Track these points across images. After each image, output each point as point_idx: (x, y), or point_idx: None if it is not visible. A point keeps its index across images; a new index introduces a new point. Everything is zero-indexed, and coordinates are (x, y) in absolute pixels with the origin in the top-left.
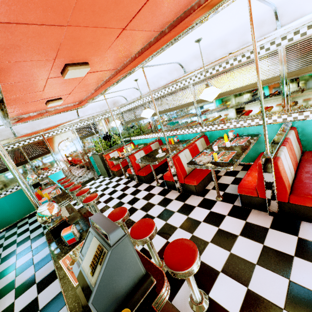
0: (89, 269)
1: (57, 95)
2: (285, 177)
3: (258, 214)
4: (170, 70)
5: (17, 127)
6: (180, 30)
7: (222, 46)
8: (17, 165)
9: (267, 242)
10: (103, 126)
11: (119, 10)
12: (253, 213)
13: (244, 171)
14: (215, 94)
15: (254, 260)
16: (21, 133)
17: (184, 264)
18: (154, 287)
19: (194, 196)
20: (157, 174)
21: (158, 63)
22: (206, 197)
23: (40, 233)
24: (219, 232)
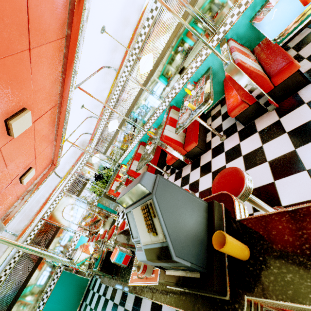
0: (150, 236)
1: (25, 167)
2: (255, 69)
3: (262, 119)
4: (103, 79)
5: (12, 226)
6: (78, 21)
7: (126, 25)
8: (38, 261)
9: (287, 128)
10: (88, 171)
11: (9, 26)
12: (257, 122)
13: (224, 105)
14: (150, 59)
15: (291, 148)
16: (20, 229)
17: (237, 185)
18: (226, 208)
19: (203, 155)
20: (161, 169)
21: (88, 76)
22: (213, 147)
23: (103, 302)
24: (245, 158)
